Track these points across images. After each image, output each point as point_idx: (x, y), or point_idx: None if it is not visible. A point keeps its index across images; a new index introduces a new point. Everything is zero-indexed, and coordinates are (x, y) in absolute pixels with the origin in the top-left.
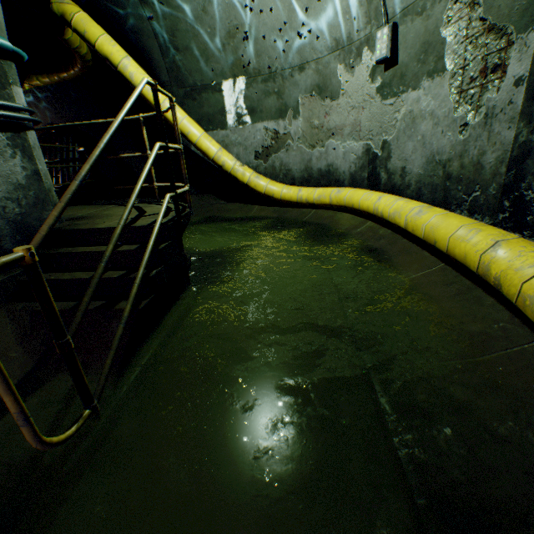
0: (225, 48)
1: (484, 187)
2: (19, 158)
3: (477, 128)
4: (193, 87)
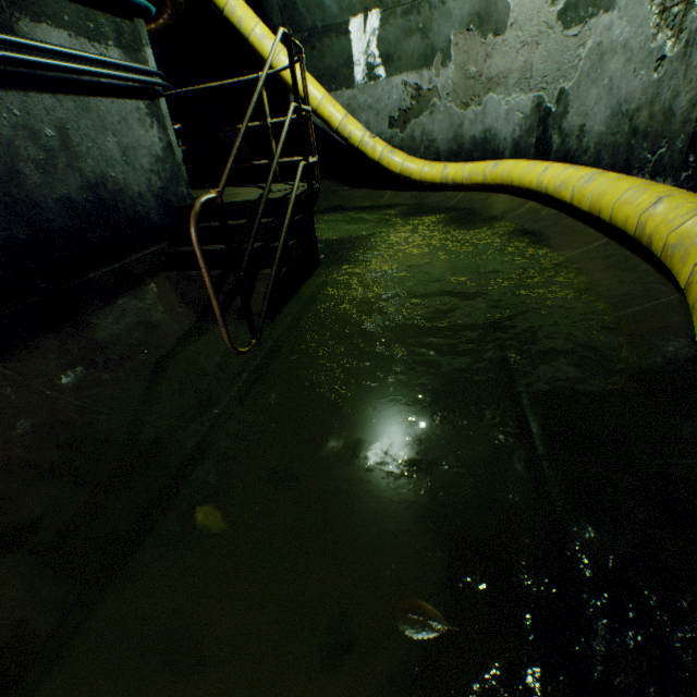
0: None
1: (671, 141)
2: (156, 129)
3: (674, 62)
4: (311, 30)
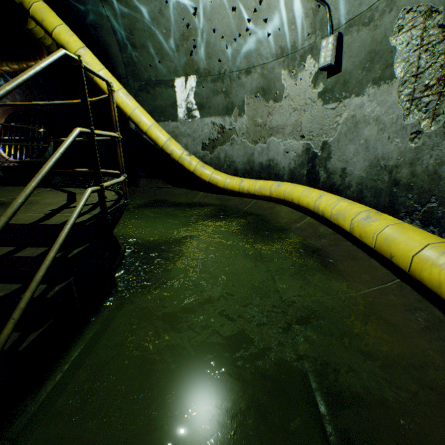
0: (179, 49)
1: (443, 199)
2: None
3: (434, 137)
4: (147, 81)
